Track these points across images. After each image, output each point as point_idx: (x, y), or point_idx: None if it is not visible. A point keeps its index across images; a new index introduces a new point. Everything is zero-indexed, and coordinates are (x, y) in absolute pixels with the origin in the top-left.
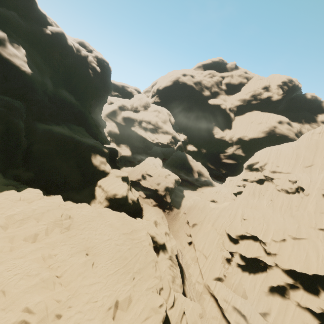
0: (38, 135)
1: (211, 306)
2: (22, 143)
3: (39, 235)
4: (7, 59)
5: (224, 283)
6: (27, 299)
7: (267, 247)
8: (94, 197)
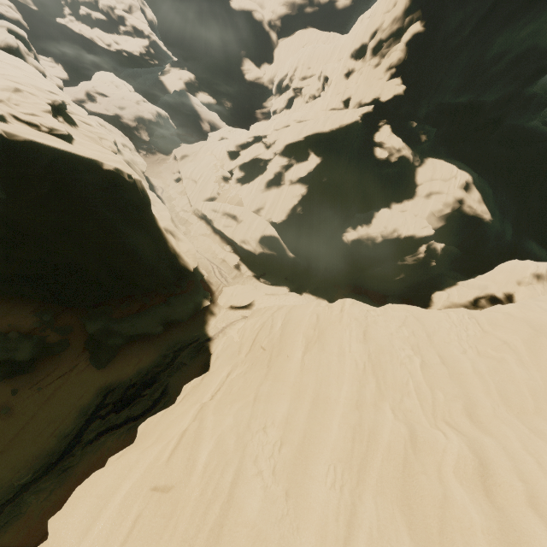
0: None
1: (199, 226)
2: None
3: None
4: None
5: (217, 201)
6: None
7: (267, 138)
8: None
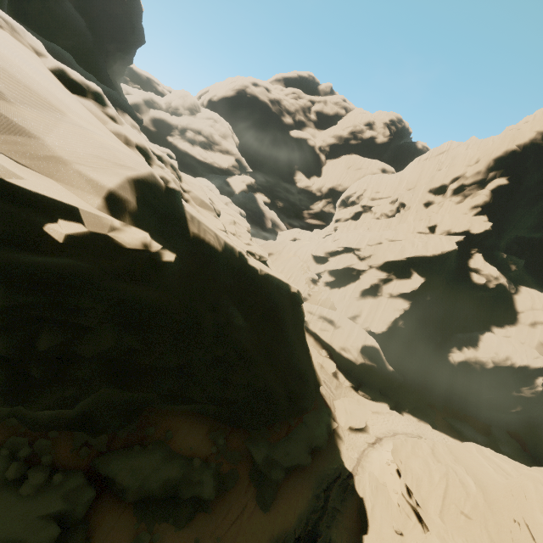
0: None
1: None
2: None
3: None
4: None
5: (308, 302)
6: None
7: (362, 252)
8: None
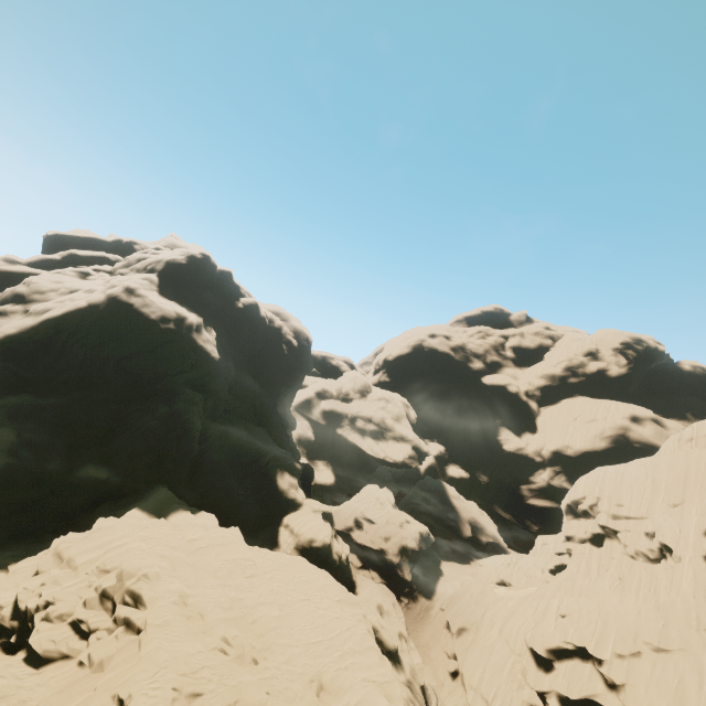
0: (211, 439)
1: None
2: (194, 449)
3: (220, 572)
4: (201, 347)
5: None
6: (224, 629)
7: (606, 669)
8: (277, 545)
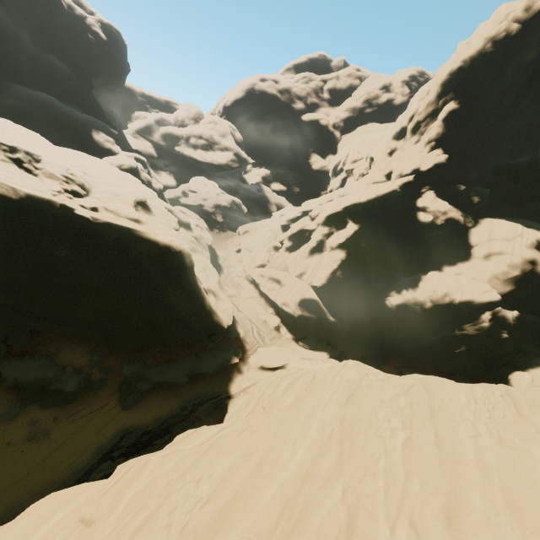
0: (14, 92)
1: (248, 289)
2: None
3: None
4: None
5: (267, 267)
6: None
7: (312, 212)
8: None
